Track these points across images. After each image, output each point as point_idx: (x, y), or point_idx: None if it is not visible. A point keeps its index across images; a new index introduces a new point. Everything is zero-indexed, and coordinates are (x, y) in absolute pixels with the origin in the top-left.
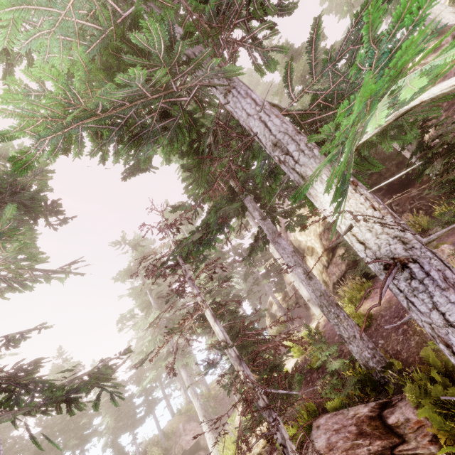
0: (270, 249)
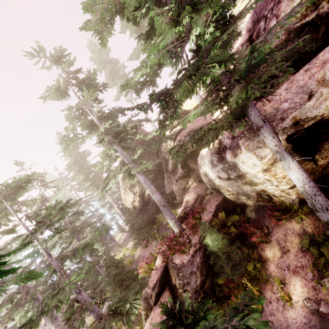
0: (114, 206)
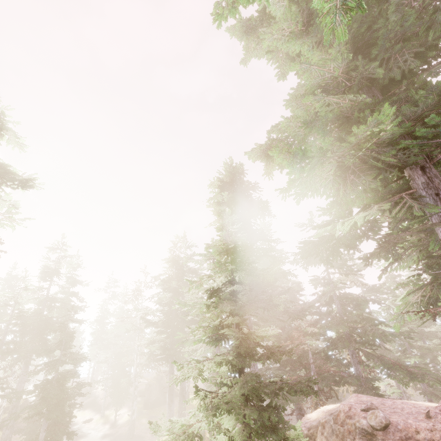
0: None
